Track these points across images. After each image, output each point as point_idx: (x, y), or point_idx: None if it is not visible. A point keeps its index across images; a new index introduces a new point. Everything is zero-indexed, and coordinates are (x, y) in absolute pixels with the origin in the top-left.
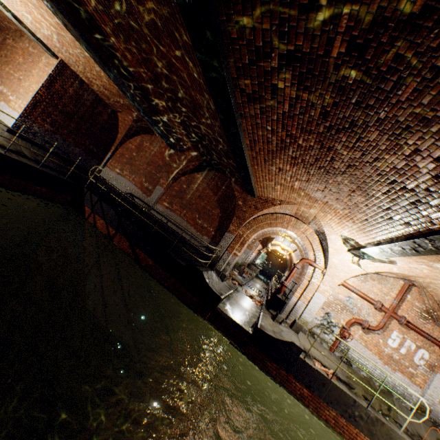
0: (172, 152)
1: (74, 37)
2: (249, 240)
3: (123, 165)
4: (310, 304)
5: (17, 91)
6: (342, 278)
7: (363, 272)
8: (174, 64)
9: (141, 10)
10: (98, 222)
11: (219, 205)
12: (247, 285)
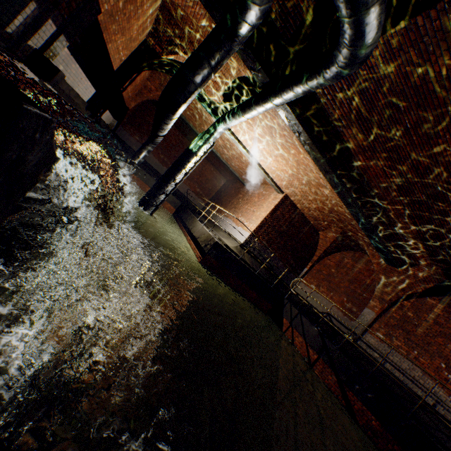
0: (387, 267)
1: (317, 166)
2: None
3: (319, 280)
4: None
5: (250, 218)
6: None
7: None
8: (449, 152)
9: (420, 111)
10: (296, 338)
11: None
12: None
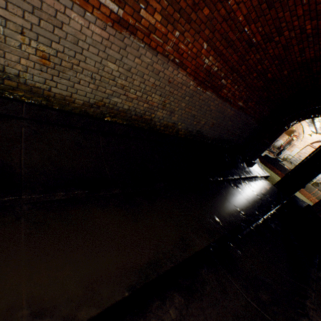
0: None
1: None
2: None
3: None
4: (292, 152)
5: None
6: (308, 143)
7: (318, 140)
8: None
9: None
10: None
11: None
12: (270, 152)
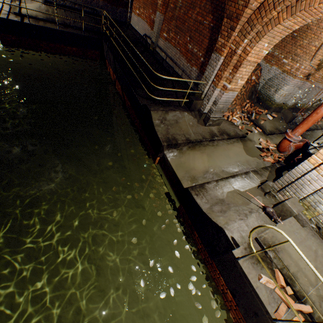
0: None
1: None
2: (247, 58)
3: (139, 2)
4: None
5: None
6: None
7: None
8: None
9: None
10: (110, 70)
11: (212, 6)
12: None
